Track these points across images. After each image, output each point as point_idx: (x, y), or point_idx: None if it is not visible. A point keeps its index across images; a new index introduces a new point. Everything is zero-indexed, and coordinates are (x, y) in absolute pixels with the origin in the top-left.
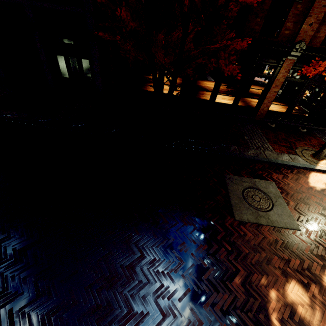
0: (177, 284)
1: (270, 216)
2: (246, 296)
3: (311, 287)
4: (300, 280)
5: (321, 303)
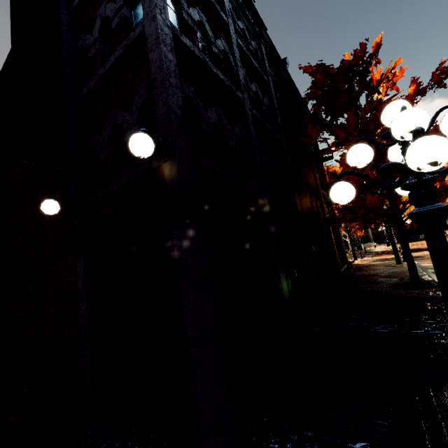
0: None
1: None
2: None
3: None
4: None
5: None
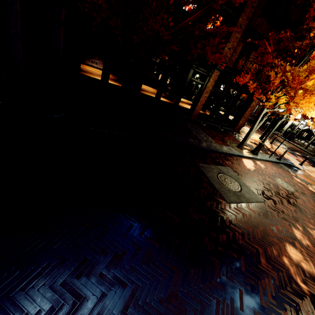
0: (228, 290)
1: (244, 194)
2: (276, 271)
3: (295, 243)
4: (288, 241)
5: (307, 254)
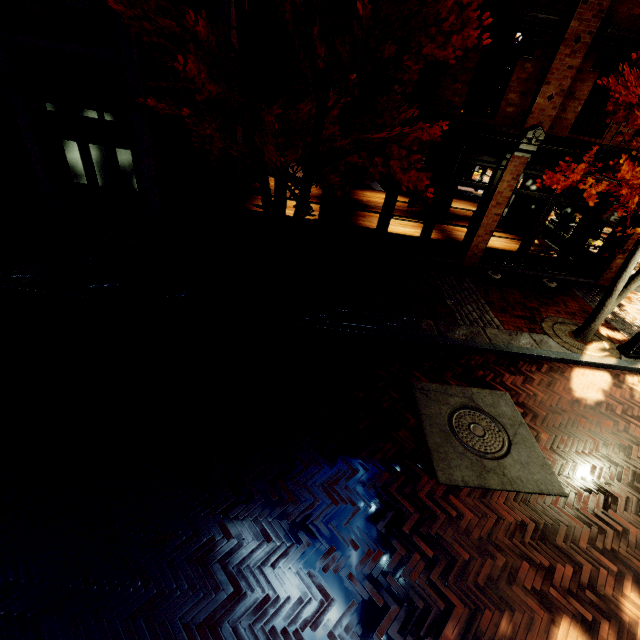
0: None
1: (507, 468)
2: None
3: (602, 628)
4: (579, 614)
5: None
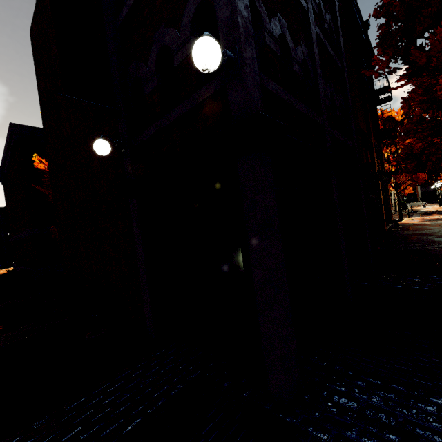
0: None
1: None
2: None
3: None
4: None
5: None
